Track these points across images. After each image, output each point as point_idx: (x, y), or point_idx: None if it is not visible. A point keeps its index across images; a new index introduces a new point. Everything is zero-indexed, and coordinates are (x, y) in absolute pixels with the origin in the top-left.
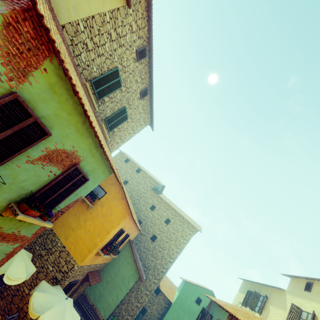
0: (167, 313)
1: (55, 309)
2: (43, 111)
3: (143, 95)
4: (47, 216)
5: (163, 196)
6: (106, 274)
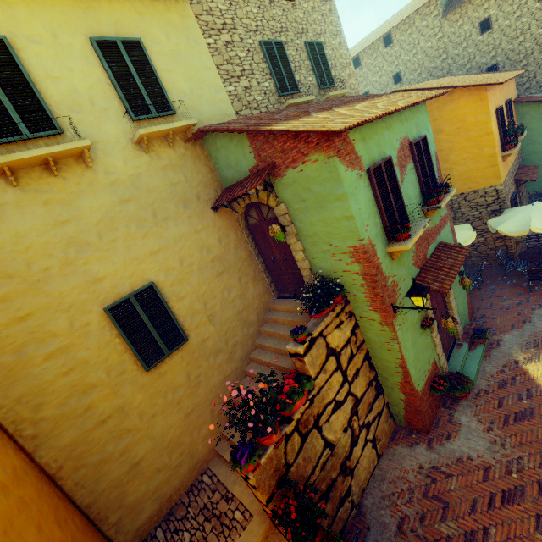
0: None
1: (534, 217)
2: (374, 155)
3: None
4: (446, 189)
5: None
6: (535, 157)
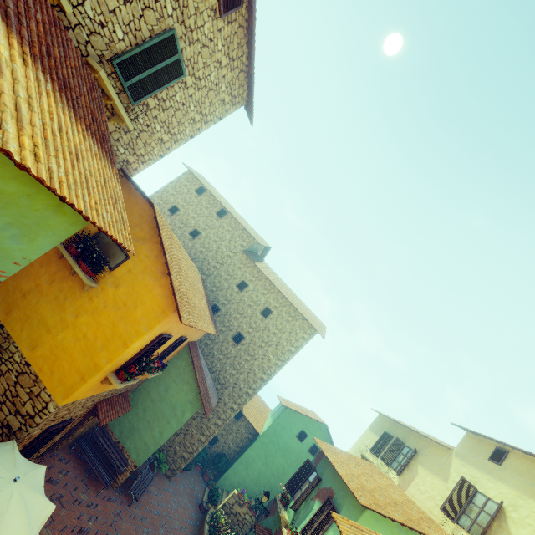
0: (249, 447)
1: None
2: None
3: (228, 2)
4: None
5: (264, 267)
6: (144, 396)
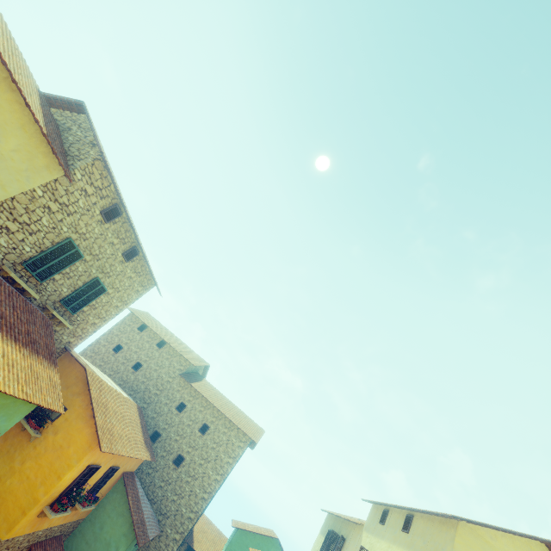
0: None
1: None
2: None
3: (130, 256)
4: None
5: (203, 385)
6: (79, 540)
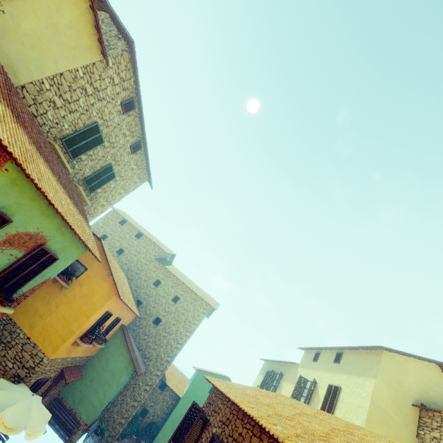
0: (174, 410)
1: (18, 406)
2: (4, 202)
3: (135, 149)
4: (7, 302)
5: (172, 268)
6: (90, 370)
